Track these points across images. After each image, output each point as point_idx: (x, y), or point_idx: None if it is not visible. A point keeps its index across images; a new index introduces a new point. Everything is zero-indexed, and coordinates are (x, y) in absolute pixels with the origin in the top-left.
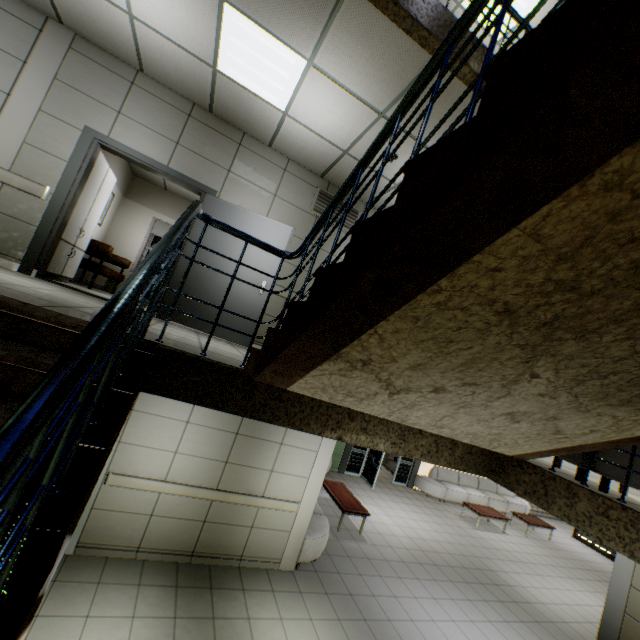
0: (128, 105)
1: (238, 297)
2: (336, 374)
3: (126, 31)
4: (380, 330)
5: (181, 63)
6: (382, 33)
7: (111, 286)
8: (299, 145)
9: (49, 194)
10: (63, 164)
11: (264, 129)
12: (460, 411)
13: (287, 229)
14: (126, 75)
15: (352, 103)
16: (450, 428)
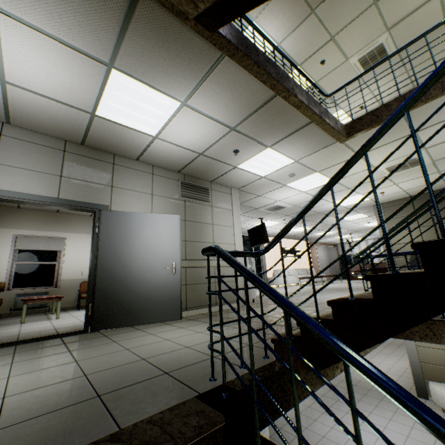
0: (2, 154)
1: (158, 283)
2: None
3: None
4: None
5: (57, 113)
6: (242, 83)
7: None
8: (163, 155)
9: None
10: None
11: (134, 149)
12: None
13: (175, 217)
14: None
15: (212, 124)
16: None
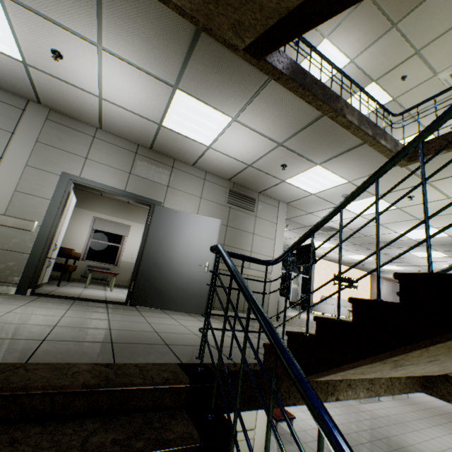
0: (92, 152)
1: (190, 277)
2: (364, 368)
3: (94, 106)
4: (430, 347)
5: (134, 122)
6: (288, 102)
7: (66, 275)
8: (215, 163)
9: (37, 226)
10: (47, 202)
11: (190, 156)
12: (433, 365)
13: (216, 221)
14: (89, 132)
15: (260, 139)
16: (413, 372)
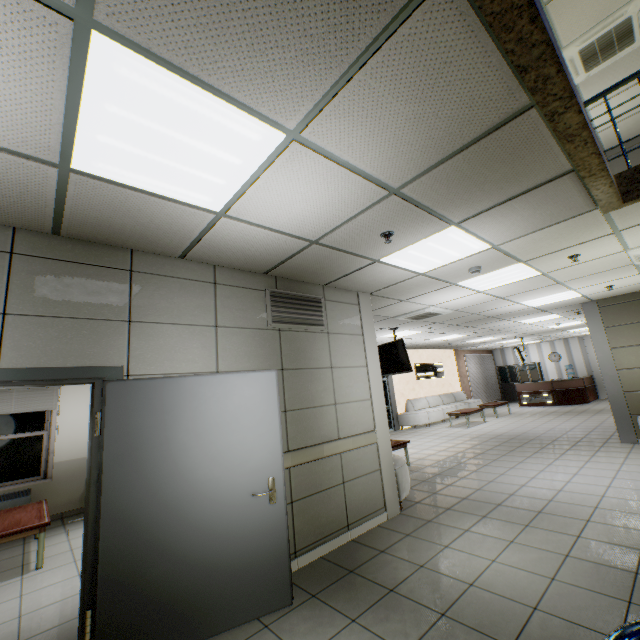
0: None
1: (240, 531)
2: None
3: None
4: None
5: None
6: (457, 74)
7: None
8: (236, 247)
9: None
10: None
11: (173, 239)
12: None
13: (268, 377)
14: None
15: (351, 183)
16: None
